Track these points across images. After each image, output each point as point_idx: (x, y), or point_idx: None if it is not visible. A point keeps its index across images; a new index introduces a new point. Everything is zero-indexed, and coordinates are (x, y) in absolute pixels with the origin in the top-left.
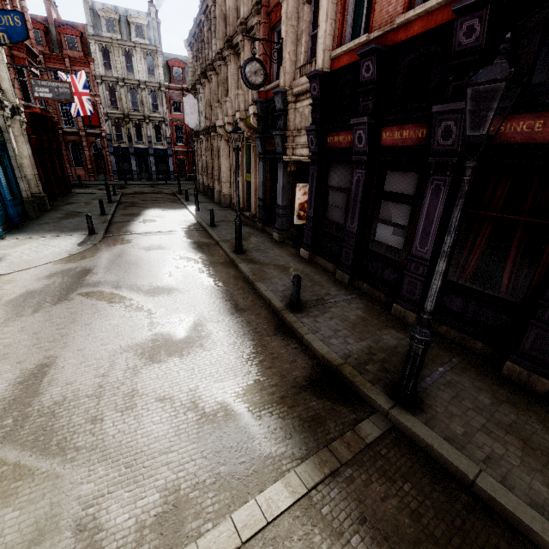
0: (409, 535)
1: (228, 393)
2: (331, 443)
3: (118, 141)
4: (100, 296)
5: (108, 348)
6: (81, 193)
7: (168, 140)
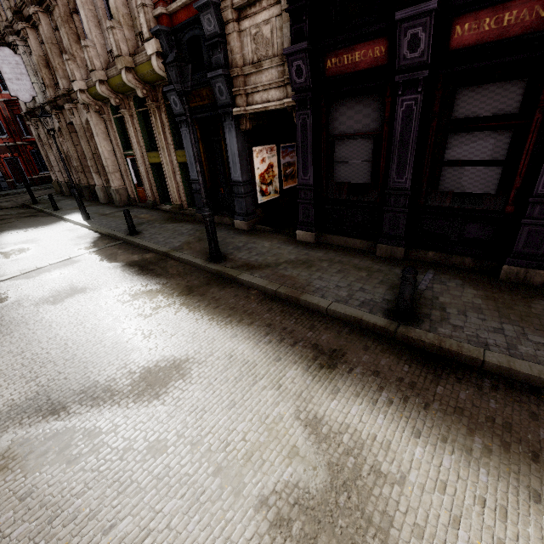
0: None
1: None
2: None
3: None
4: (28, 456)
5: None
6: None
7: None
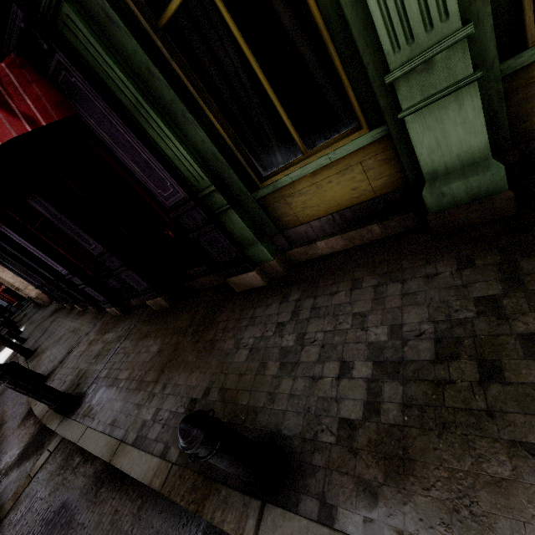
0: None
1: None
2: (3, 506)
3: None
4: None
5: None
6: None
7: None
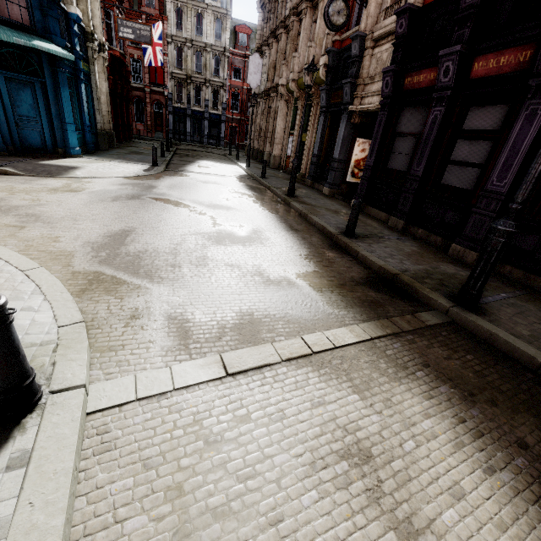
0: (474, 383)
1: (290, 273)
2: (391, 317)
3: (178, 101)
4: (167, 201)
5: (179, 230)
6: (141, 142)
7: (224, 105)
